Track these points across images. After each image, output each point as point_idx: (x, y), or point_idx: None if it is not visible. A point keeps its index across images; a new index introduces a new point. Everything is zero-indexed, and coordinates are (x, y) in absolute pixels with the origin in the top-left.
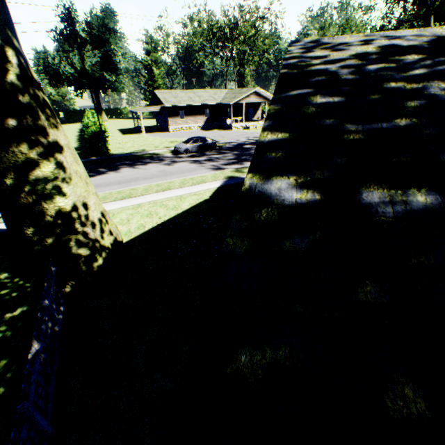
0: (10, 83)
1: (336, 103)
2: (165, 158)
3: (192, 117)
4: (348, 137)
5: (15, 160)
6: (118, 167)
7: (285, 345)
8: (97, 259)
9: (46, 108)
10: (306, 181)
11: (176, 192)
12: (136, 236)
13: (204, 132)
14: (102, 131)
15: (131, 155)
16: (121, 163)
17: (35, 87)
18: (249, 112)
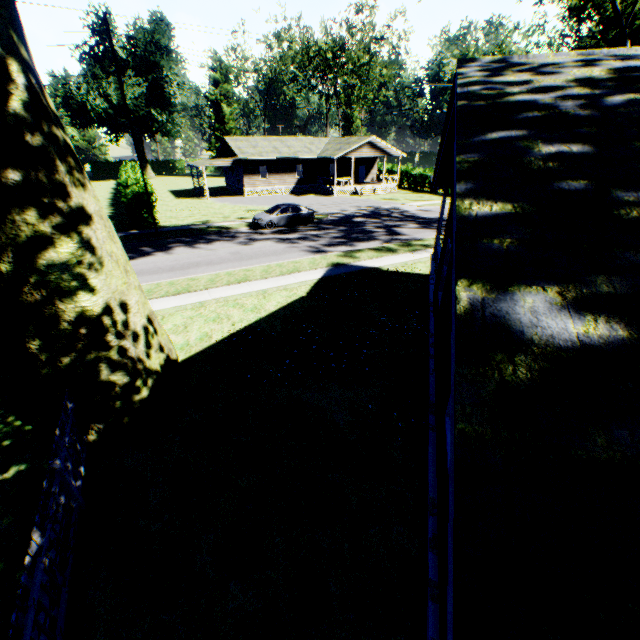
0: (12, 114)
1: (577, 154)
2: (239, 235)
3: (277, 176)
4: (628, 213)
5: (16, 235)
6: (170, 246)
7: None
8: (139, 389)
9: (68, 155)
10: (582, 296)
11: (257, 286)
12: (198, 352)
13: (295, 198)
14: (148, 192)
15: (189, 228)
16: (174, 239)
17: (52, 123)
18: (359, 170)
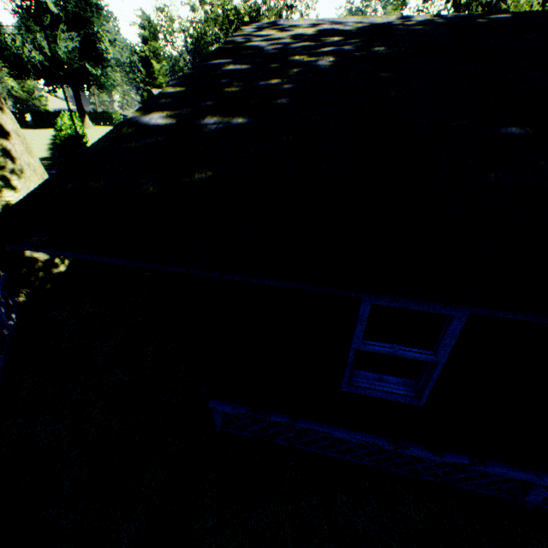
0: None
1: (241, 70)
2: None
3: None
4: (228, 90)
5: None
6: None
7: (99, 180)
8: (58, 265)
9: None
10: (174, 114)
11: None
12: None
13: None
14: (78, 134)
15: None
16: None
17: None
18: None
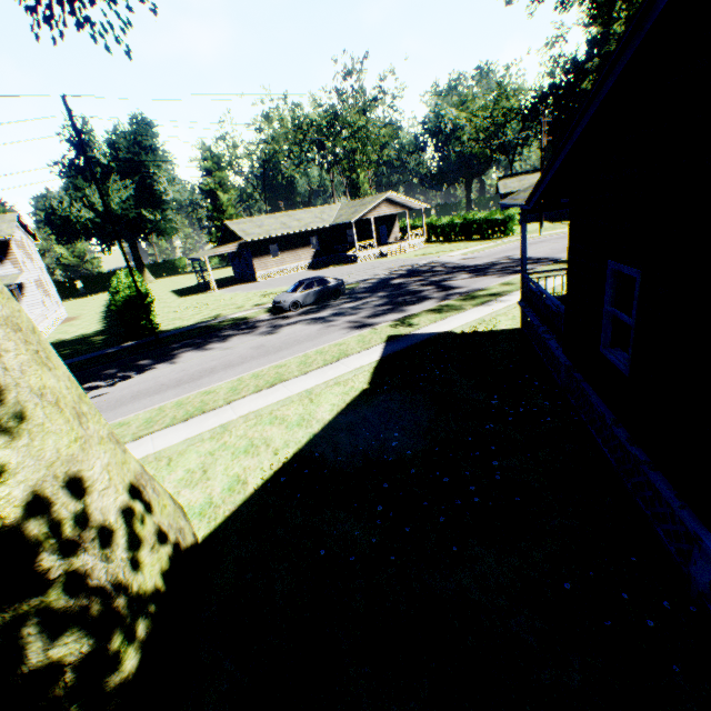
0: None
1: None
2: (259, 324)
3: (291, 253)
4: None
5: None
6: (175, 353)
7: None
8: (118, 657)
9: None
10: None
11: (296, 386)
12: (228, 516)
13: (315, 272)
14: (140, 293)
15: (197, 327)
16: (179, 344)
17: None
18: (380, 231)
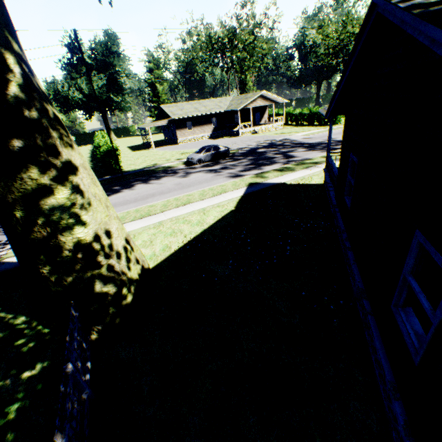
0: (12, 97)
1: None
2: (178, 171)
3: (199, 128)
4: None
5: (24, 189)
6: (132, 184)
7: None
8: (125, 295)
9: (57, 124)
10: None
11: (197, 206)
12: (163, 260)
13: (213, 141)
14: (114, 149)
15: (144, 170)
16: (135, 179)
17: (43, 100)
18: (255, 116)
